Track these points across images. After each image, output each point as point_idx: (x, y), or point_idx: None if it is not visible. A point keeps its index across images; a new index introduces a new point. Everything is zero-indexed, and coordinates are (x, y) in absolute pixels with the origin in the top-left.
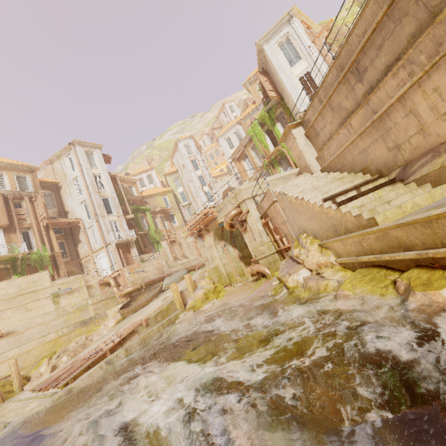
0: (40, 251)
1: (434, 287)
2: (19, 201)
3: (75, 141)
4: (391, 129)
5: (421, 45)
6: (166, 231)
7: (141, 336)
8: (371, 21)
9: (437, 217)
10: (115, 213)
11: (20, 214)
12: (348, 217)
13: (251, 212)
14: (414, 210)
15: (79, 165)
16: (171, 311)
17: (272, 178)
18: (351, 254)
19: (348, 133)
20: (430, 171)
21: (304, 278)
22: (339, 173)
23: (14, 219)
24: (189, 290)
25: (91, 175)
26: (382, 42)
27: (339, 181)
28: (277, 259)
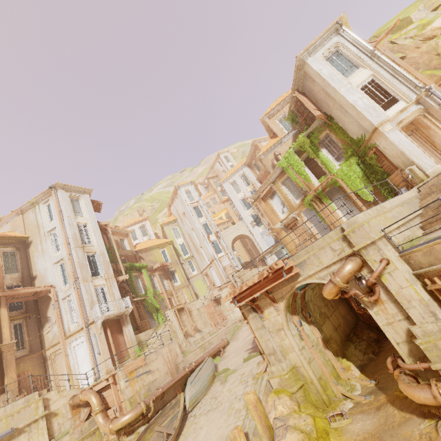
0: None
1: None
2: None
3: (58, 185)
4: None
5: None
6: (166, 292)
7: None
8: None
9: None
10: (103, 274)
11: None
12: None
13: (394, 263)
14: None
15: (59, 213)
16: None
17: (390, 203)
18: None
19: None
20: None
21: None
22: None
23: None
24: (260, 432)
25: (74, 225)
26: None
27: None
28: None
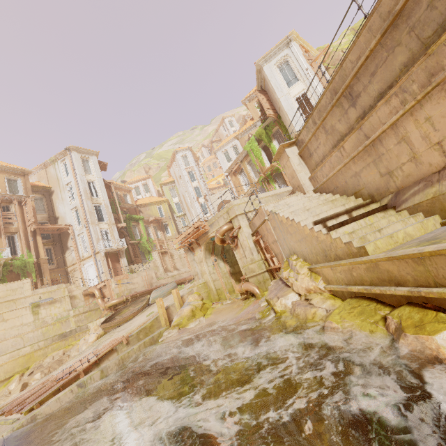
0: (25, 257)
1: (427, 331)
2: (7, 205)
3: (71, 147)
4: (383, 155)
5: (414, 75)
6: (158, 241)
7: (119, 355)
8: (364, 49)
9: (430, 254)
10: (106, 221)
11: (7, 218)
12: (338, 243)
13: (242, 228)
14: (406, 240)
15: (73, 171)
16: (155, 328)
17: (265, 194)
18: (341, 282)
19: (341, 156)
20: (422, 200)
21: (292, 303)
22: (332, 195)
23: (1, 222)
24: (176, 306)
25: (85, 181)
26: (375, 69)
27: (331, 204)
28: (267, 278)
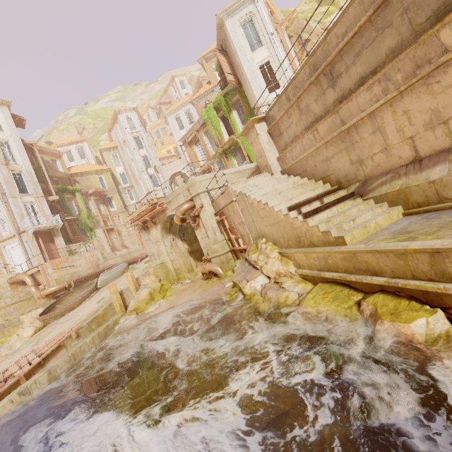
0: None
1: (403, 319)
2: None
3: None
4: (357, 143)
5: (400, 63)
6: (101, 216)
7: (69, 351)
8: (352, 23)
9: (413, 251)
10: (32, 193)
11: None
12: (315, 231)
13: (205, 207)
14: (377, 230)
15: None
16: (109, 316)
17: (228, 171)
18: (313, 268)
19: (314, 139)
20: (389, 191)
21: (262, 285)
22: (300, 178)
23: None
24: (131, 290)
25: None
26: (361, 49)
27: (302, 188)
28: (230, 258)
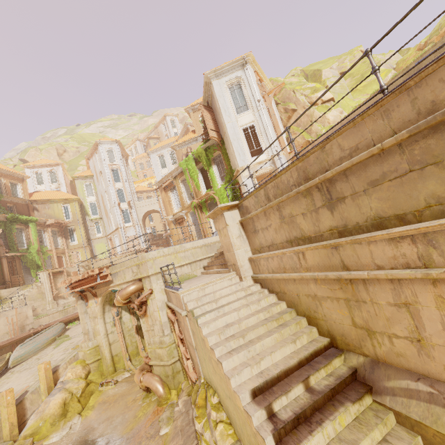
0: None
1: None
2: None
3: None
4: (365, 303)
5: None
6: (56, 250)
7: None
8: (368, 140)
9: None
10: None
11: None
12: None
13: (155, 294)
14: None
15: None
16: None
17: (193, 244)
18: None
19: (298, 262)
20: (427, 423)
21: None
22: (275, 298)
23: None
24: (41, 391)
25: None
26: (381, 178)
27: (277, 333)
28: (178, 370)
